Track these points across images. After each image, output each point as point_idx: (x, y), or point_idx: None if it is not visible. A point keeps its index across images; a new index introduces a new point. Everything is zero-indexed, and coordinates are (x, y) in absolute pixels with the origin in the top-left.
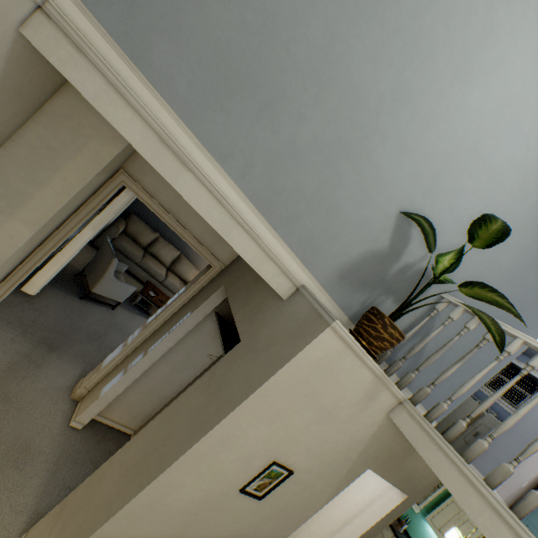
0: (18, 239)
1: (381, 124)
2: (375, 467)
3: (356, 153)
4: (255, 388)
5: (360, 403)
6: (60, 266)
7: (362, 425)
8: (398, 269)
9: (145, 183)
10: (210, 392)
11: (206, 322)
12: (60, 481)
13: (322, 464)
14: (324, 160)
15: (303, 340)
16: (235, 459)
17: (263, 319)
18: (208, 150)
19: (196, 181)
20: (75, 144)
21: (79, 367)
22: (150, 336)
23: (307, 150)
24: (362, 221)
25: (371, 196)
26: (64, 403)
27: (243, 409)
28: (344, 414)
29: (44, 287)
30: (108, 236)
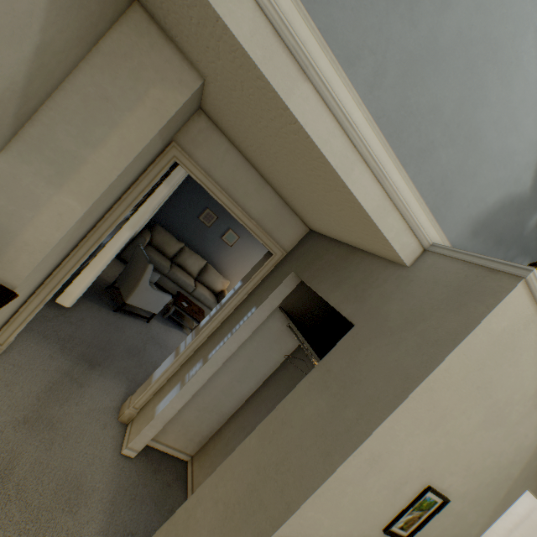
0: (68, 218)
1: (536, 15)
2: (534, 486)
3: (504, 56)
4: (419, 379)
5: (535, 397)
6: (96, 273)
7: (532, 428)
8: (536, 221)
9: (198, 158)
10: (332, 393)
11: (269, 320)
12: (119, 525)
13: (479, 486)
14: (466, 67)
15: (476, 305)
16: (383, 486)
17: (381, 293)
18: (332, 50)
19: (314, 96)
20: (134, 91)
21: (123, 385)
22: (206, 341)
23: (448, 52)
24: (503, 154)
25: (517, 118)
26: (112, 428)
27: (402, 411)
28: (515, 413)
29: (77, 300)
30: (134, 248)
